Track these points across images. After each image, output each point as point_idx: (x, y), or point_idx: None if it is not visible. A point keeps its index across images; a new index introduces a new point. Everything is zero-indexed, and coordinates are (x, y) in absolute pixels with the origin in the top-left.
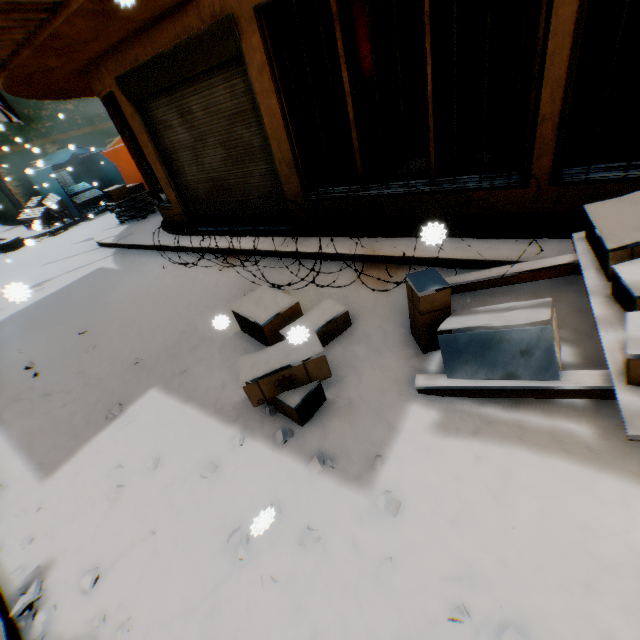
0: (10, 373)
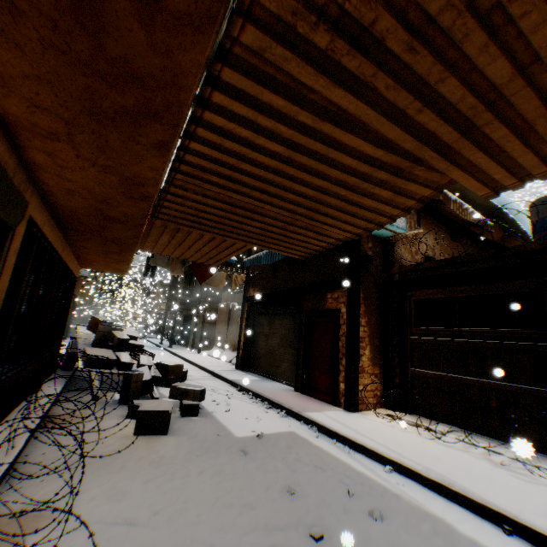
0: (410, 524)
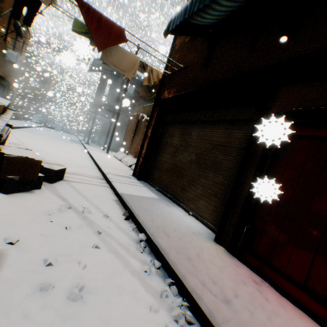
0: None
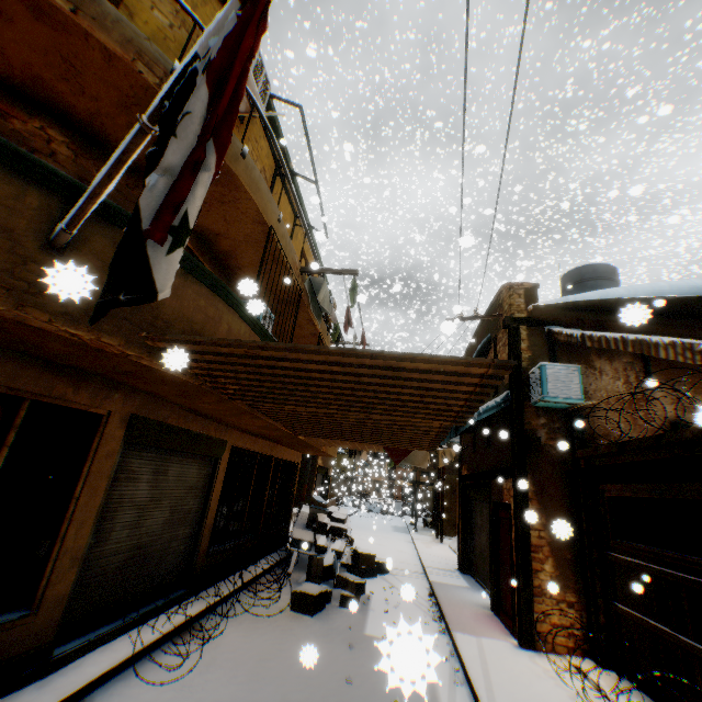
0: None
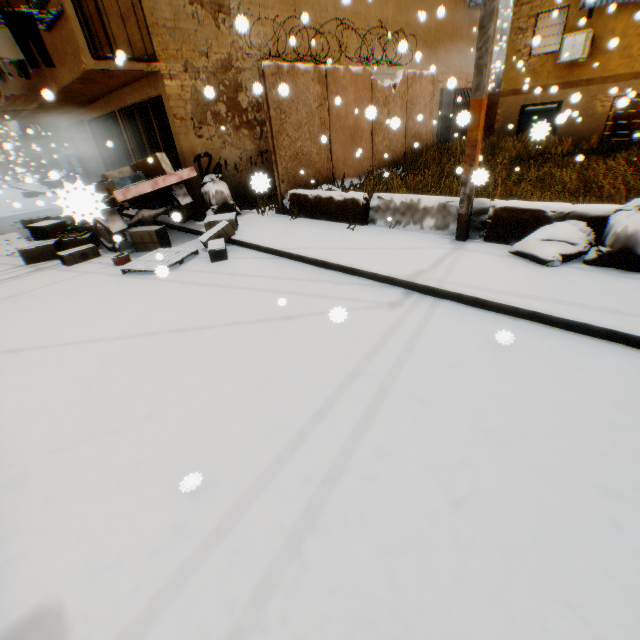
0: None
